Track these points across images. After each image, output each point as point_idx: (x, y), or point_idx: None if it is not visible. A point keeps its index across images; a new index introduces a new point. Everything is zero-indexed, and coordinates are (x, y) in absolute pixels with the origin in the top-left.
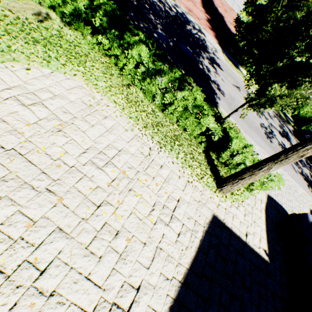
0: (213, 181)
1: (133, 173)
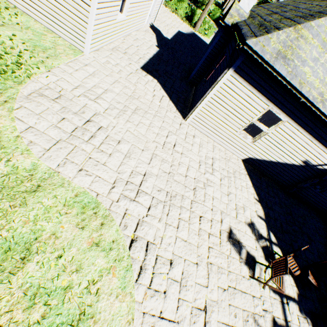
0: (192, 27)
1: (168, 13)
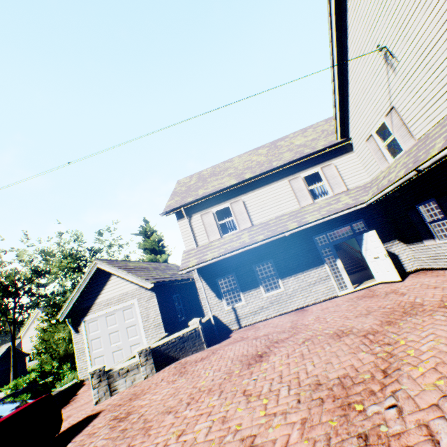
0: None
1: None
